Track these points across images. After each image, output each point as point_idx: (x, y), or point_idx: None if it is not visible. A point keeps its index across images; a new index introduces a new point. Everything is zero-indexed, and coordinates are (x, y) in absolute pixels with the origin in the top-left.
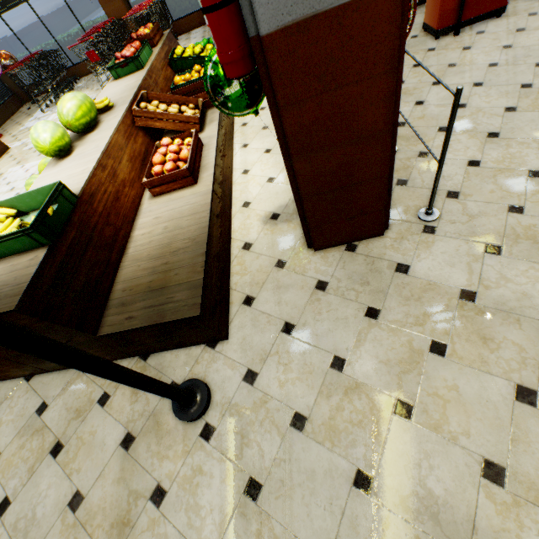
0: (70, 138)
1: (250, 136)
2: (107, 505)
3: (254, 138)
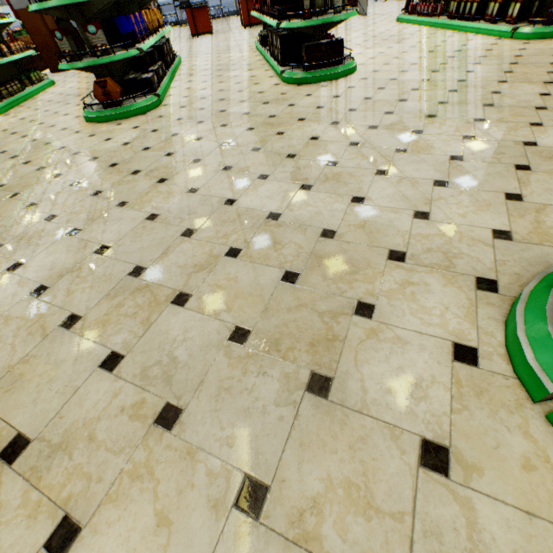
0: None
1: None
2: None
3: None
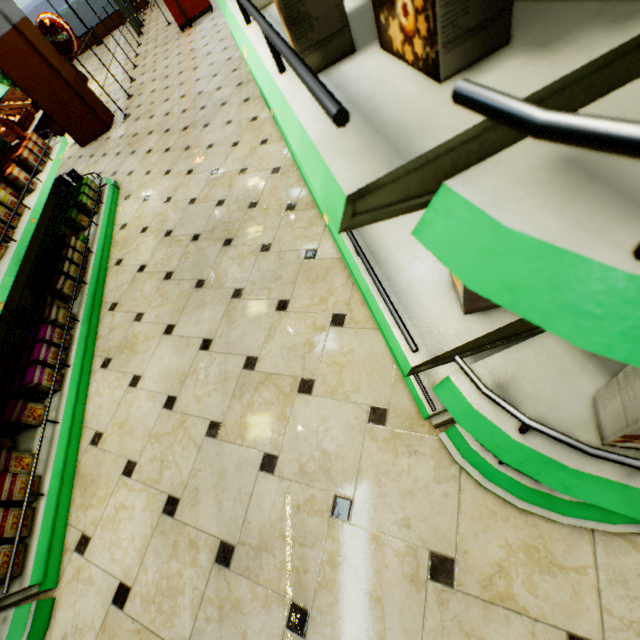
0: None
1: None
2: None
3: None
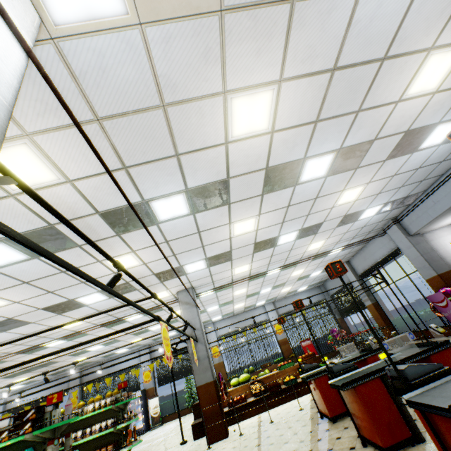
0: (237, 383)
1: (272, 410)
2: (173, 445)
3: (270, 411)
